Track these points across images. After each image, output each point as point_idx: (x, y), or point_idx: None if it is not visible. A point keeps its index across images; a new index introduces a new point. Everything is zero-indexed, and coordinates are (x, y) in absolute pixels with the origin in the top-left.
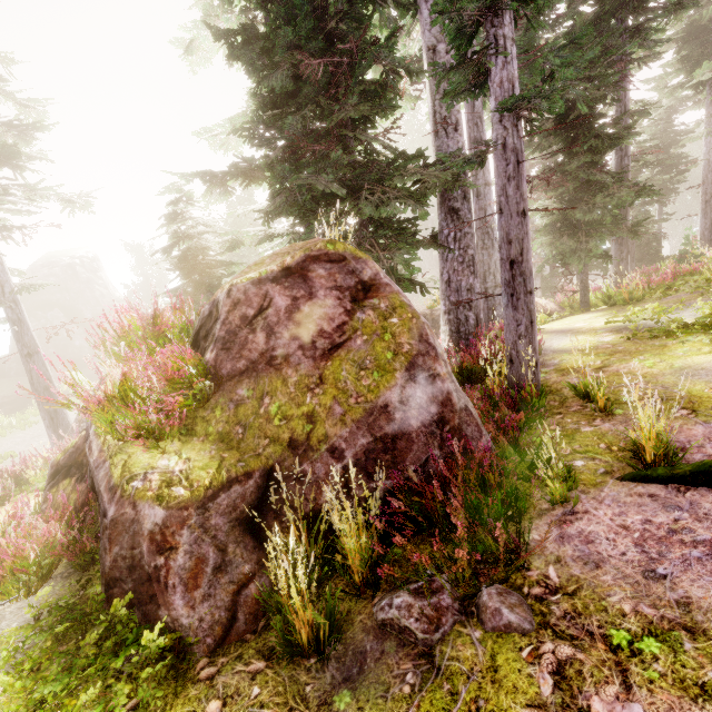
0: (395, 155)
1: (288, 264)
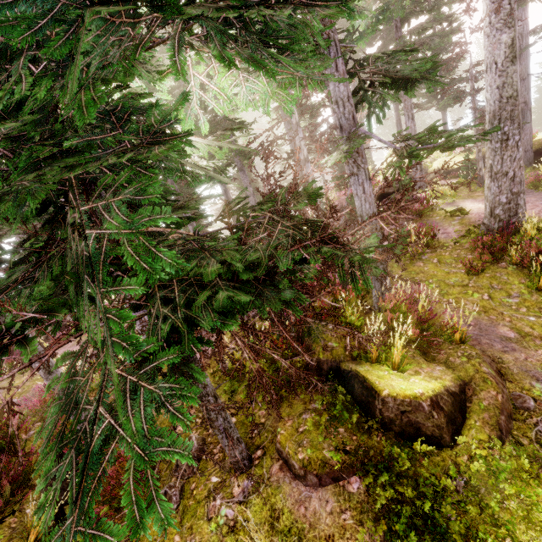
0: None
1: None
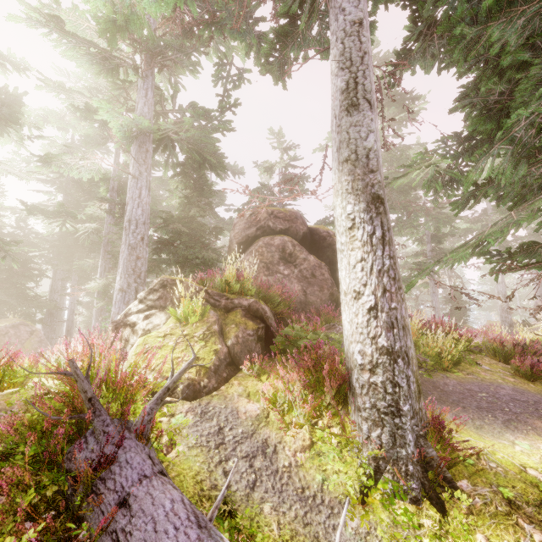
0: (36, 295)
1: (14, 324)
